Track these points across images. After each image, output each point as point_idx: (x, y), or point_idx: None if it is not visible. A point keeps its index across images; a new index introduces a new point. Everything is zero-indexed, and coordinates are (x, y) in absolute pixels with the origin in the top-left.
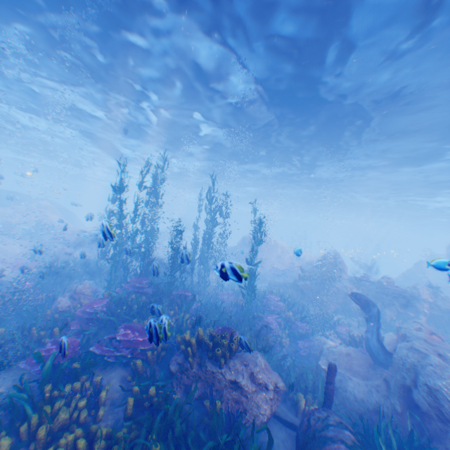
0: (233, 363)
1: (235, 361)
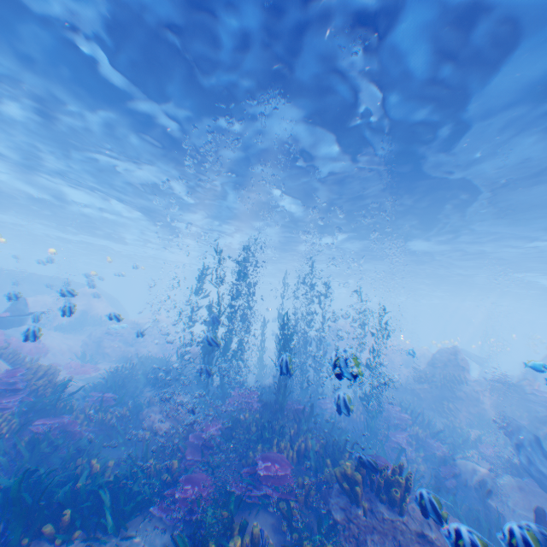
0: (410, 507)
1: (412, 504)
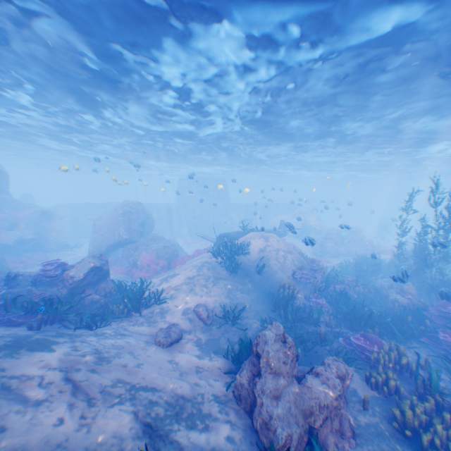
0: None
1: None
